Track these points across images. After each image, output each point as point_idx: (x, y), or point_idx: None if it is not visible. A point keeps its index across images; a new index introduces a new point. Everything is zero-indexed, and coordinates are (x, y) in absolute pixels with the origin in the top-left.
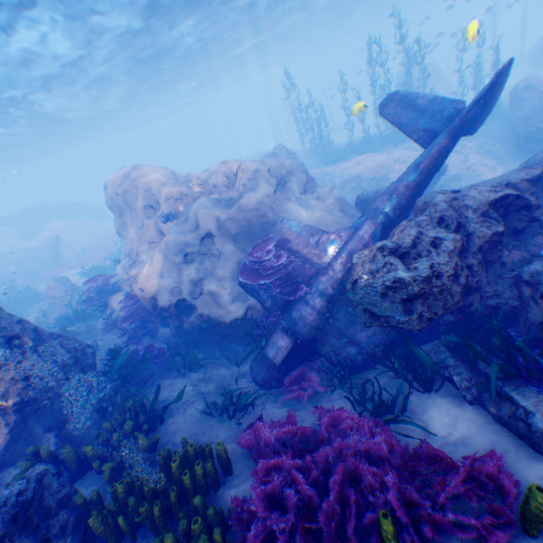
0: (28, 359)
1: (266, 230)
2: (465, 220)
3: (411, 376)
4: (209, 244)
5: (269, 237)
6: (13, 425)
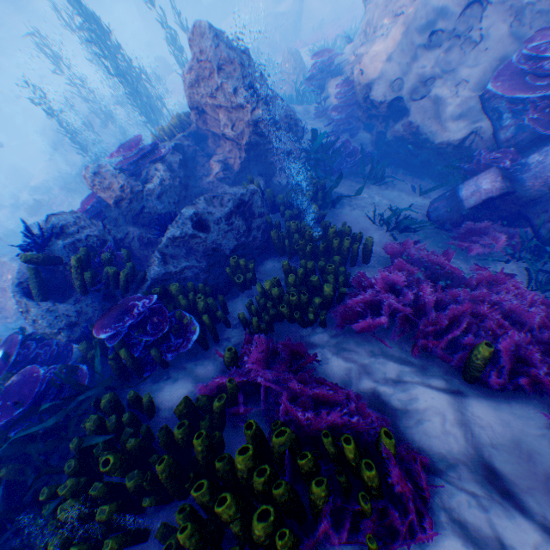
0: (259, 110)
1: None
2: None
3: None
4: (471, 21)
5: None
6: (242, 161)
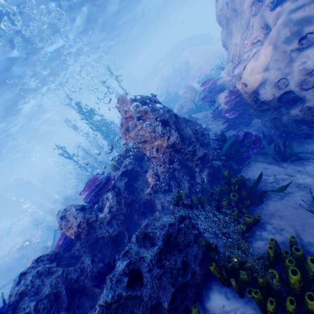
0: (172, 136)
1: None
2: None
3: None
4: None
5: None
6: (168, 170)
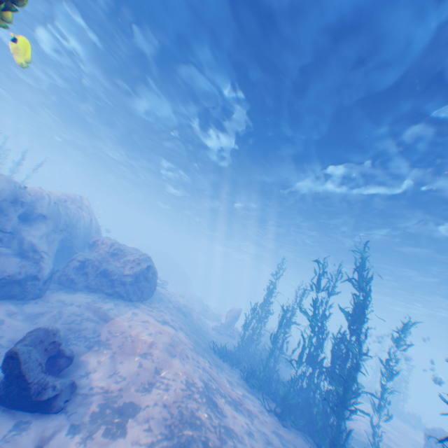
0: None
1: None
2: None
3: None
4: None
5: None
6: None
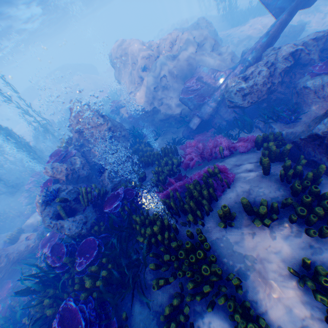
0: (109, 123)
1: (191, 73)
2: (276, 61)
3: (245, 130)
4: (164, 81)
5: (193, 76)
6: (106, 145)
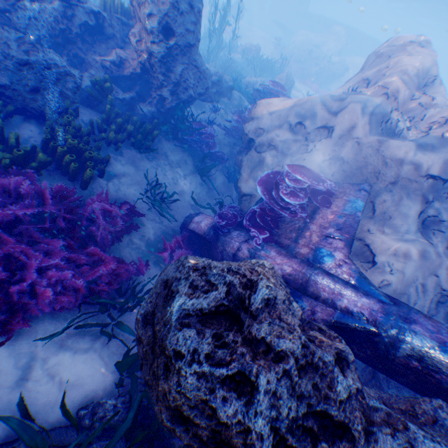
0: (158, 46)
1: None
2: None
3: None
4: (317, 138)
5: (322, 179)
6: (135, 73)
